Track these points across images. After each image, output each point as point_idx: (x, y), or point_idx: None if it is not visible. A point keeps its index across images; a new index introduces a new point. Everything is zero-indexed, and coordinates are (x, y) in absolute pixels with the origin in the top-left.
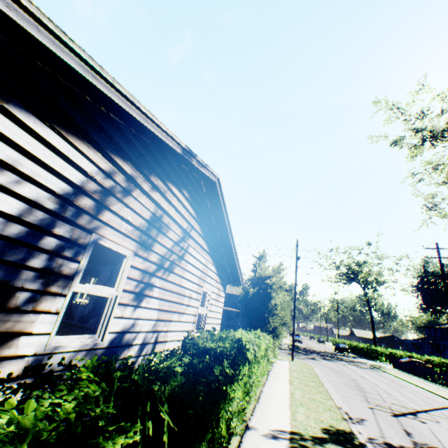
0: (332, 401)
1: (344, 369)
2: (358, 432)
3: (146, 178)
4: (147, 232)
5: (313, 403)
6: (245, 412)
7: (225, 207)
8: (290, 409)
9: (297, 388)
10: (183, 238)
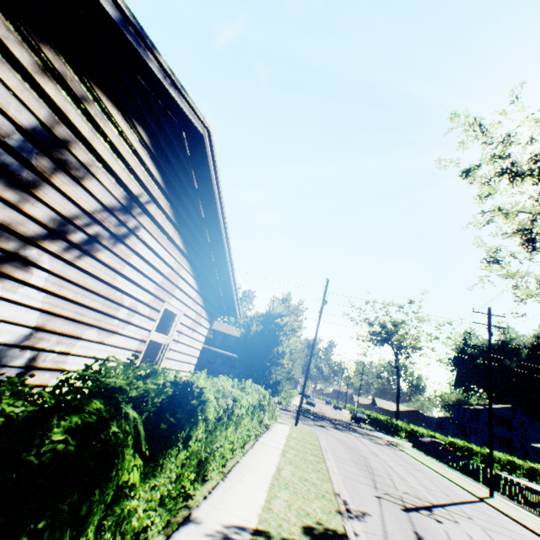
0: (331, 484)
1: (355, 443)
2: (353, 535)
3: (26, 40)
4: (19, 151)
5: (304, 485)
6: (192, 495)
7: (219, 187)
8: (267, 493)
9: (290, 462)
10: (128, 208)
